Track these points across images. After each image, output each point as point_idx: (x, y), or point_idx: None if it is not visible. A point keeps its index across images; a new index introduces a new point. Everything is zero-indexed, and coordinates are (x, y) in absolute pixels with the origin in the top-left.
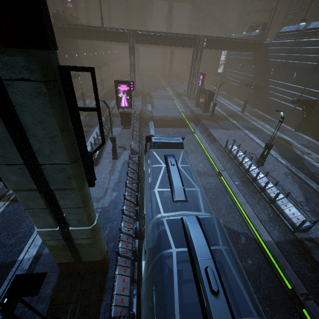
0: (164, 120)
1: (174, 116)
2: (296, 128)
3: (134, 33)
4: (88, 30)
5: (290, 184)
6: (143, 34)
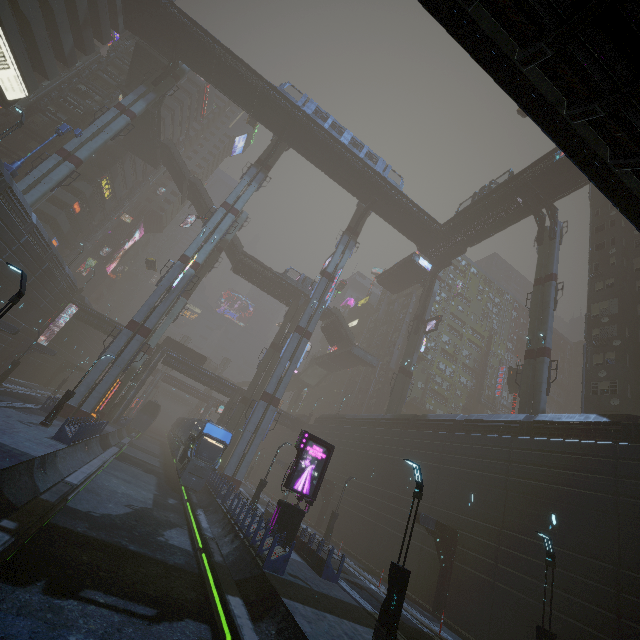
0: (150, 599)
1: (46, 619)
2: None
3: None
4: None
5: (42, 418)
6: None
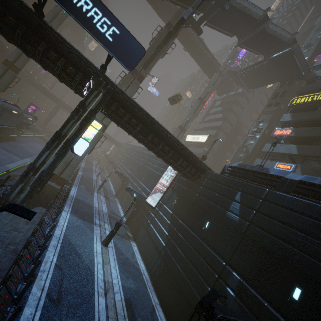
0: (48, 141)
1: None
2: (108, 175)
3: (63, 102)
4: (39, 86)
5: None
6: (67, 106)
